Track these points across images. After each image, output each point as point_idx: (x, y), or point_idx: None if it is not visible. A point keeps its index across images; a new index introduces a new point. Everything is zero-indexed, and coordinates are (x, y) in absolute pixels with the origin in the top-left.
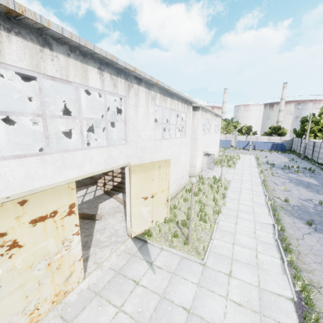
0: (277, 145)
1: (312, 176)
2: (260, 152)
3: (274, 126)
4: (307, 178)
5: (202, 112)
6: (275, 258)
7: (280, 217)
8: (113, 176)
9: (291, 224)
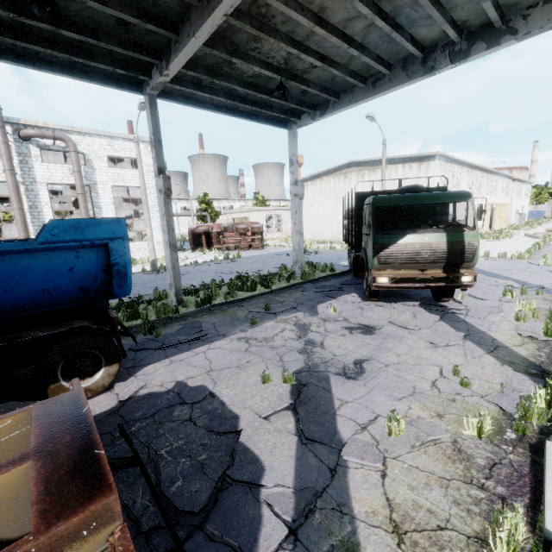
0: None
1: None
2: None
3: None
4: None
5: (516, 182)
6: None
7: None
8: None
9: None
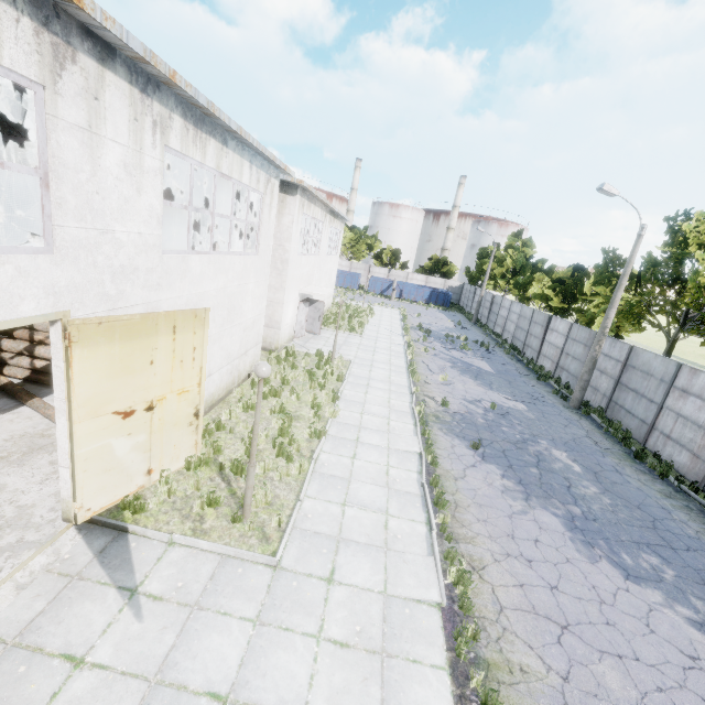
0: (439, 295)
1: (485, 357)
2: (410, 304)
3: (437, 257)
4: (477, 361)
5: (302, 201)
6: (419, 523)
7: (432, 438)
8: (34, 343)
9: (449, 449)
